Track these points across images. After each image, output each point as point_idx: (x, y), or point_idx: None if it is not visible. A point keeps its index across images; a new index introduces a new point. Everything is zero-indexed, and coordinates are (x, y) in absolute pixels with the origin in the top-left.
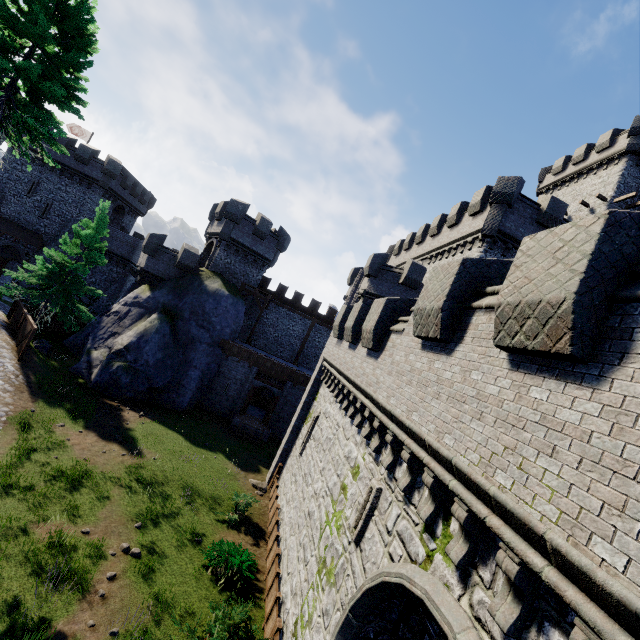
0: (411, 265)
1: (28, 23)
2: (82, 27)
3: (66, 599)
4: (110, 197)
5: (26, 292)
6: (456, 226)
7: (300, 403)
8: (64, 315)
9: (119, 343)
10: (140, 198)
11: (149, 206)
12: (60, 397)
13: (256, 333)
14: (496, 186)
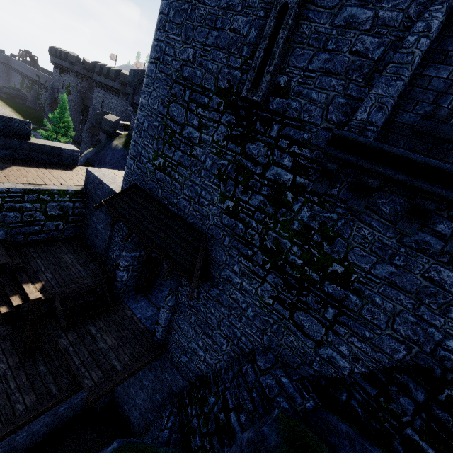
0: None
1: None
2: None
3: None
4: None
5: None
6: None
7: None
8: None
9: None
10: None
11: None
12: None
13: None
14: None
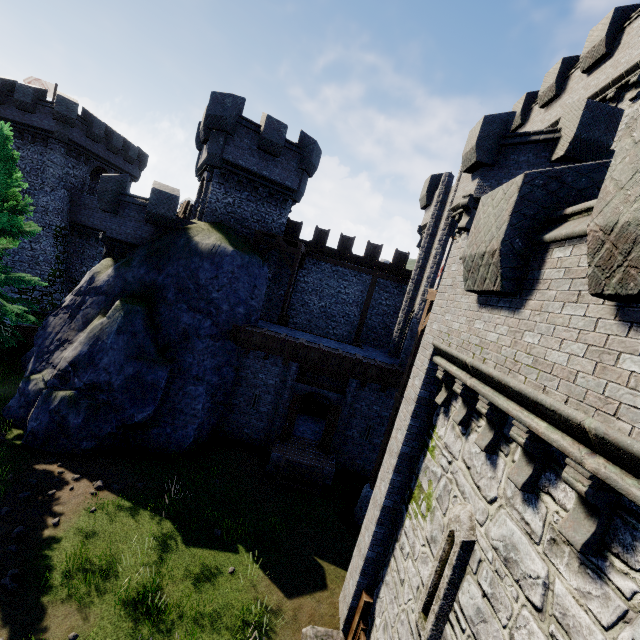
0: (585, 109)
1: None
2: None
3: None
4: (79, 156)
5: None
6: None
7: (388, 450)
8: None
9: (65, 358)
10: (124, 155)
11: (141, 166)
12: None
13: (293, 306)
14: None
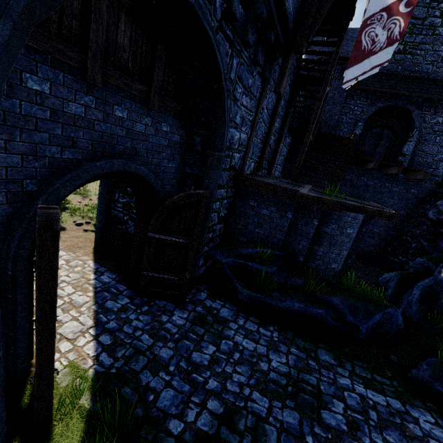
0: None
1: None
2: None
3: (76, 197)
4: None
5: None
6: None
7: None
8: None
9: None
10: None
11: None
12: None
13: None
14: None
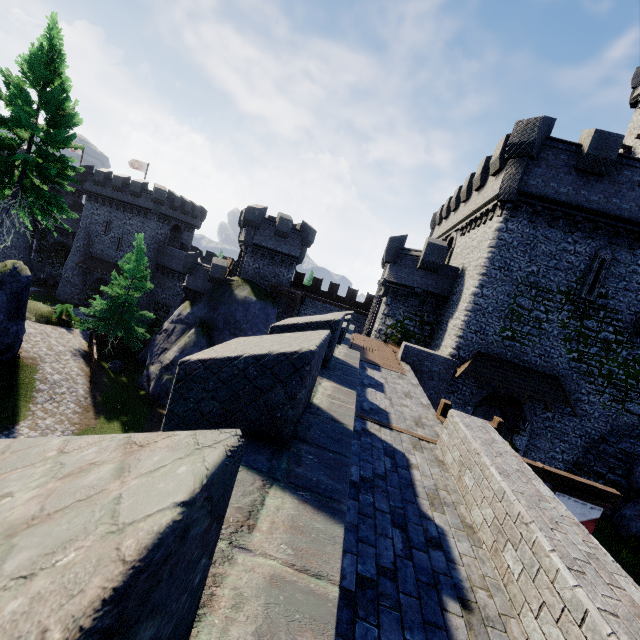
0: (427, 246)
1: (14, 121)
2: (58, 105)
3: None
4: (164, 221)
5: (95, 325)
6: (482, 189)
7: None
8: (128, 338)
9: (167, 358)
10: (191, 214)
11: (202, 219)
12: (120, 411)
13: None
14: (512, 135)
